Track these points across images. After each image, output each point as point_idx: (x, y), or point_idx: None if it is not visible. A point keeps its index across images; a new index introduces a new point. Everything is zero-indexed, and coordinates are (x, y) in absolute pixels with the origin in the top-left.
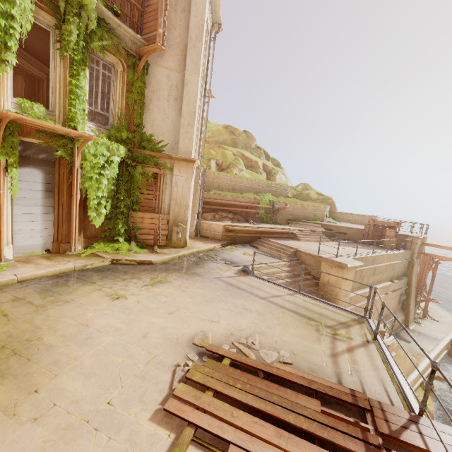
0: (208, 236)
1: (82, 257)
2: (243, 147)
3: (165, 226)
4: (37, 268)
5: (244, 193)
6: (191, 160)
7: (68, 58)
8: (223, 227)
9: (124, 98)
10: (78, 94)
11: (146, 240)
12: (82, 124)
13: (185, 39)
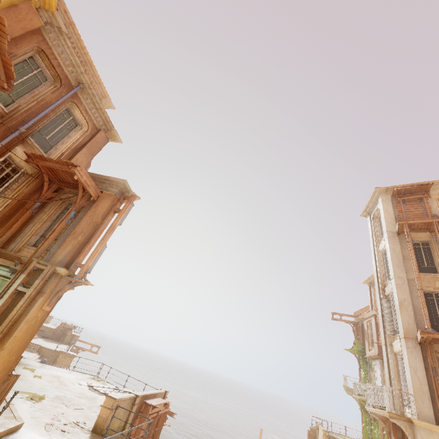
0: None
1: None
2: None
3: None
4: None
5: None
6: None
7: None
8: None
9: None
10: None
11: None
12: None
13: None
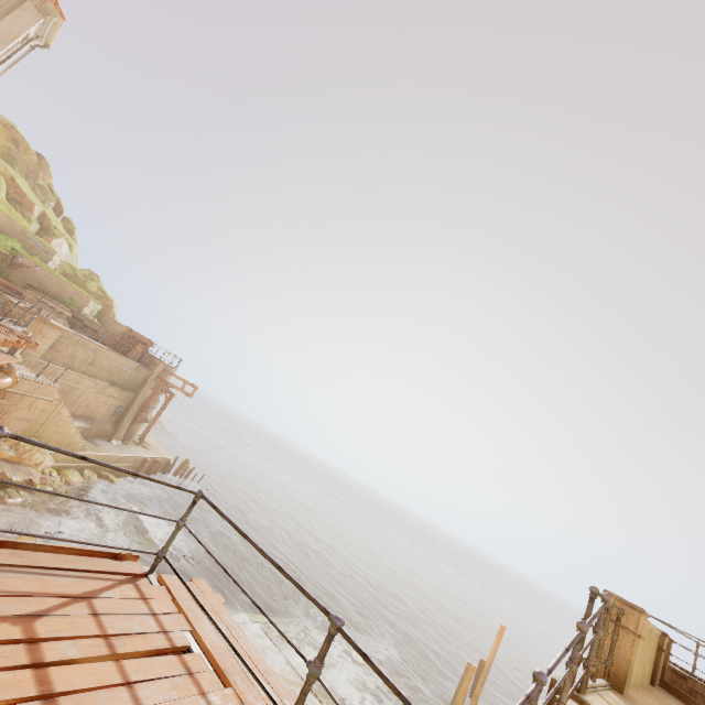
0: None
1: None
2: (22, 172)
3: None
4: None
5: None
6: None
7: None
8: None
9: None
10: None
11: None
12: None
13: None
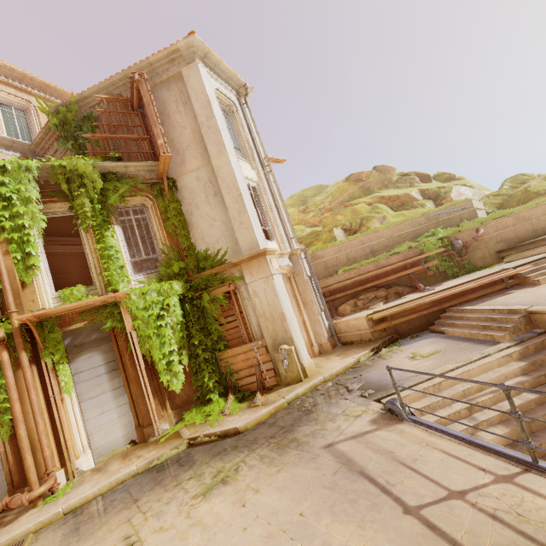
0: (353, 340)
1: (160, 443)
2: (380, 188)
3: (266, 356)
4: (97, 482)
5: (391, 249)
6: (259, 254)
7: (91, 227)
8: (366, 318)
9: (163, 229)
10: (109, 256)
11: (250, 385)
12: (124, 282)
13: (199, 129)
